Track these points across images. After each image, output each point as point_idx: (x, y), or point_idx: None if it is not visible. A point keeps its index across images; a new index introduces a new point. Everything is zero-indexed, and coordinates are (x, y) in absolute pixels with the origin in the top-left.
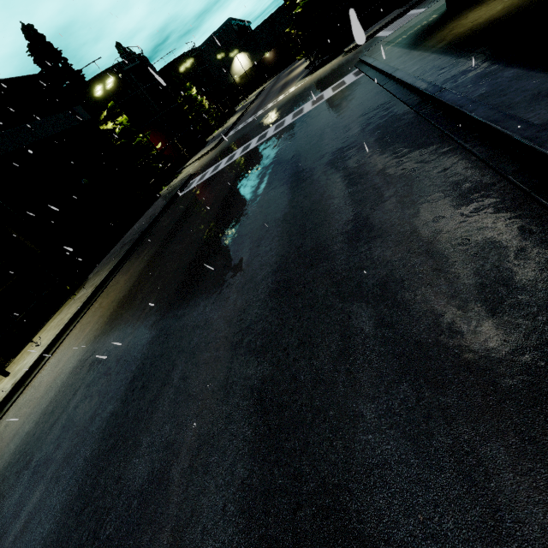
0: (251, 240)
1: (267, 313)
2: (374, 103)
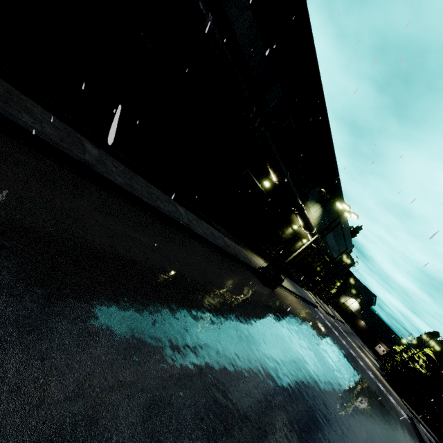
0: (367, 391)
1: (380, 416)
2: (415, 437)
